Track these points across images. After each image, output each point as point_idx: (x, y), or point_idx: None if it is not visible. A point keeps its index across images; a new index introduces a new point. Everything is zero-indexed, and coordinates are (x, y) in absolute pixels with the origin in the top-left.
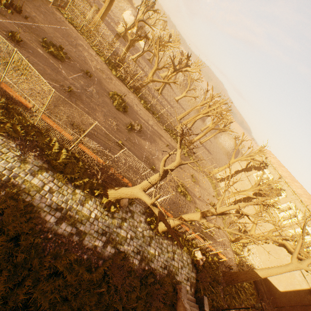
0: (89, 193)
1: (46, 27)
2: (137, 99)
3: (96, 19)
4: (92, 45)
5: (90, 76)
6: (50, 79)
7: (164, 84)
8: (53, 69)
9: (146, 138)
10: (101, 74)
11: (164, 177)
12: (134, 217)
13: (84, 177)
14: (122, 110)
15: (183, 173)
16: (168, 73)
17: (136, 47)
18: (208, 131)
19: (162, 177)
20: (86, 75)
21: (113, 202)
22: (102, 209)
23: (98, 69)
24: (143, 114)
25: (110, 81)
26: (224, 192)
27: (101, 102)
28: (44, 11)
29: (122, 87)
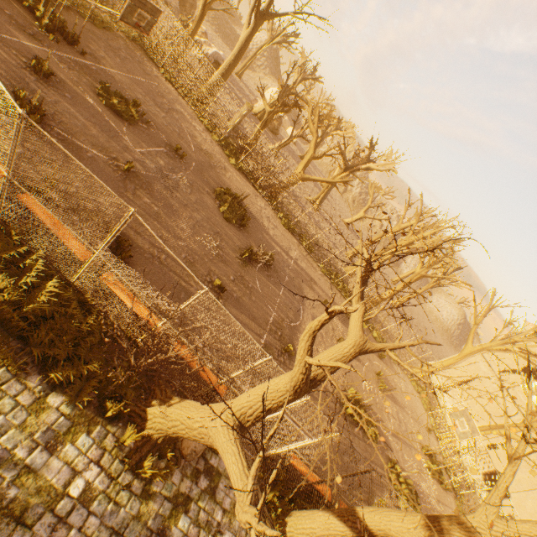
0: (92, 407)
1: (120, 75)
2: (272, 210)
3: (214, 78)
4: (199, 116)
5: (182, 155)
6: (91, 144)
7: (326, 191)
8: (105, 131)
9: (282, 281)
10: (207, 158)
11: (308, 387)
12: (216, 492)
13: (89, 358)
14: (237, 221)
15: (358, 367)
16: (334, 174)
17: (281, 137)
18: (413, 281)
19: (301, 390)
20: (175, 153)
21: (158, 443)
22: (116, 465)
23: (203, 150)
24: (279, 236)
25: (221, 172)
26: (511, 463)
27: (193, 201)
28: (126, 56)
29: (245, 185)
